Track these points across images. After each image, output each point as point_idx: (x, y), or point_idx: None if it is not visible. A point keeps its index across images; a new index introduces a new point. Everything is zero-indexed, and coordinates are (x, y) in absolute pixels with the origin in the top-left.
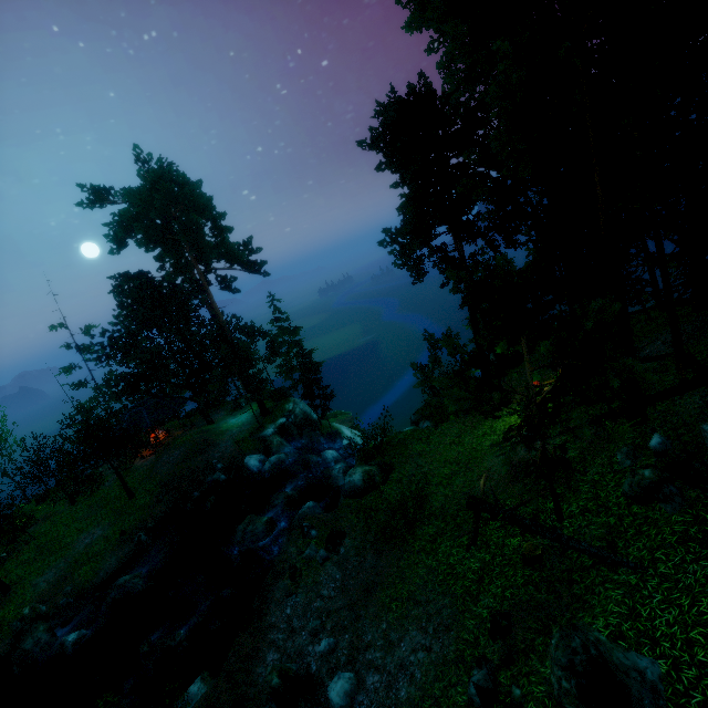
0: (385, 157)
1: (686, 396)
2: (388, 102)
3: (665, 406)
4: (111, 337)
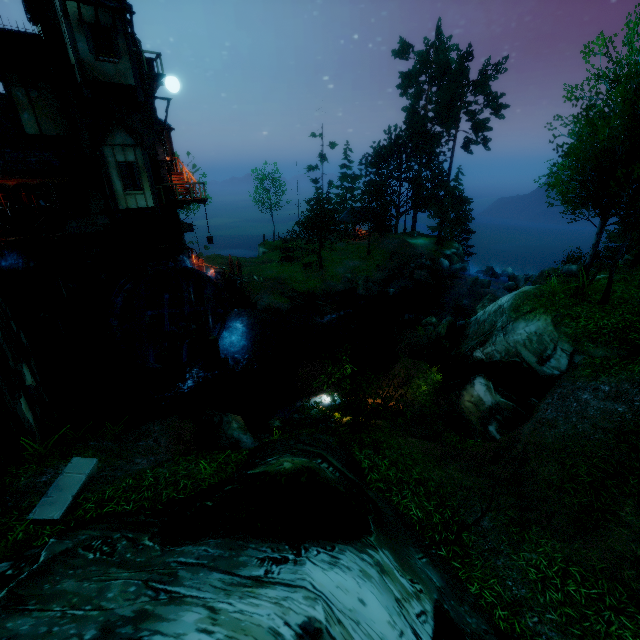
0: None
1: None
2: None
3: None
4: (380, 153)
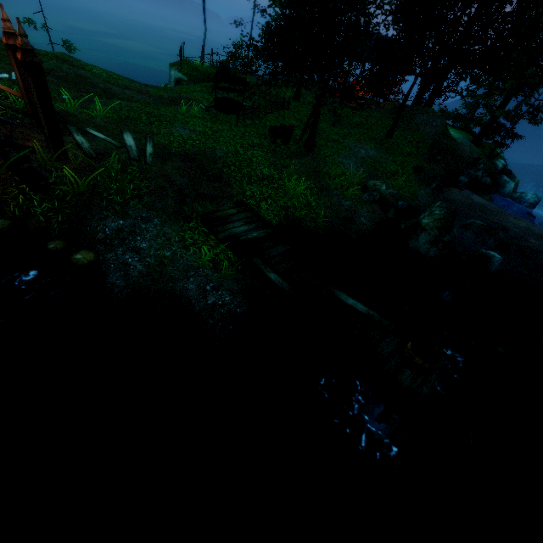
0: None
1: None
2: None
3: None
4: None
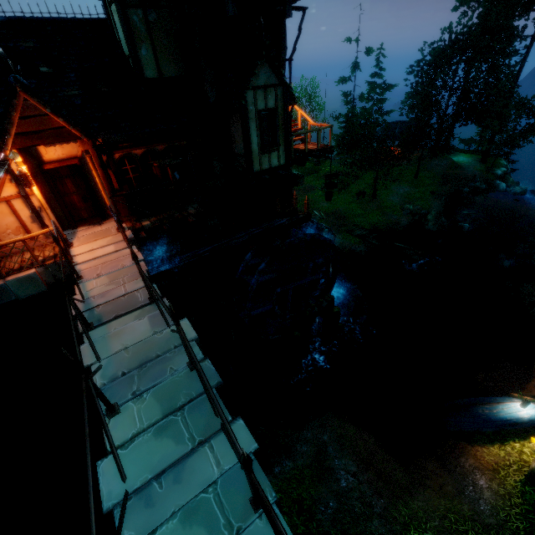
0: None
1: None
2: None
3: None
4: (437, 59)
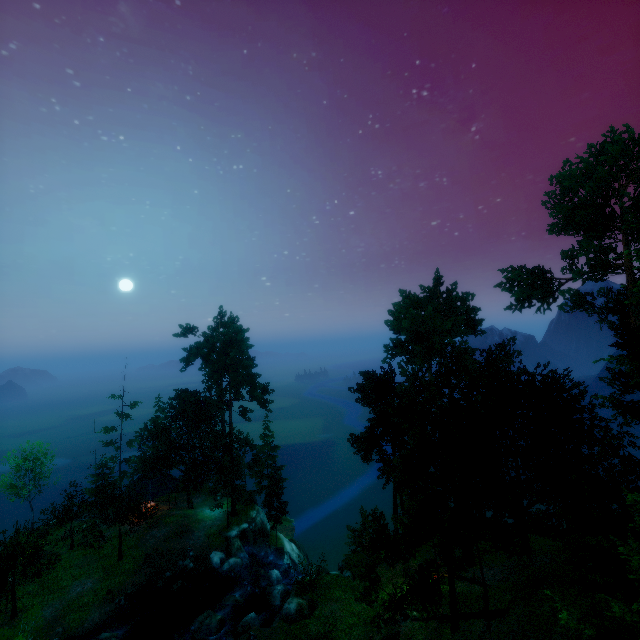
0: (362, 396)
1: (479, 621)
2: (370, 373)
3: (469, 623)
4: (156, 426)
